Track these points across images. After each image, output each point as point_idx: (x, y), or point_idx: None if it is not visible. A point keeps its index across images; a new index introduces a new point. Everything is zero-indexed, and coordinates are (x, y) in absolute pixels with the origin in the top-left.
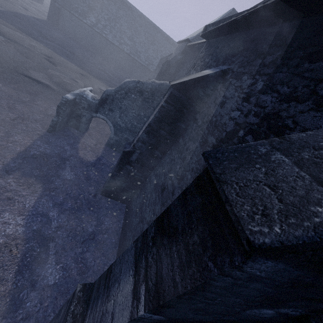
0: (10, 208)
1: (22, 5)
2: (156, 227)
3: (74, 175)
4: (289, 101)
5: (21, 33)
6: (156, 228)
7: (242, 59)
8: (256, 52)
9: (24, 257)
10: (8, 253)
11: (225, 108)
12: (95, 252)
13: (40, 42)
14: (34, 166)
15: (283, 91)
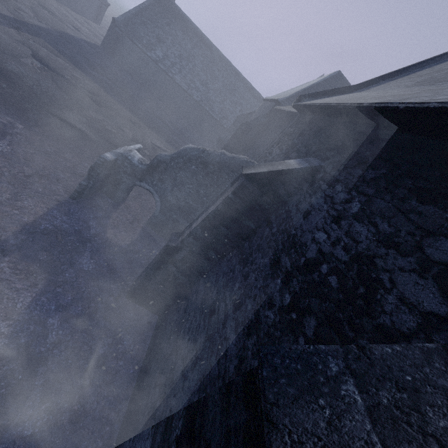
0: None
1: (73, 24)
2: (185, 422)
3: (95, 264)
4: (388, 246)
5: (64, 60)
6: (184, 425)
7: (338, 160)
8: (356, 156)
9: None
10: None
11: (309, 221)
12: (102, 387)
13: (86, 73)
14: (42, 246)
15: (383, 228)
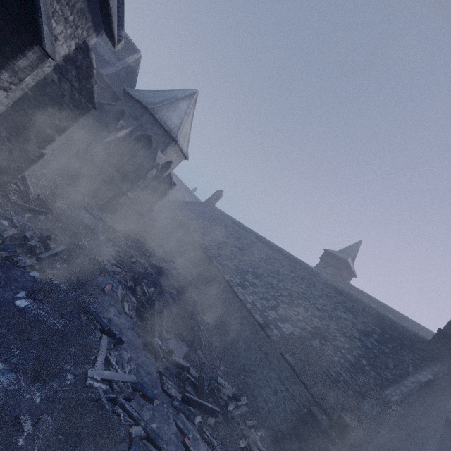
0: None
1: None
2: None
3: None
4: None
5: None
6: None
7: None
8: None
9: None
10: None
11: None
12: None
13: None
14: None
15: None
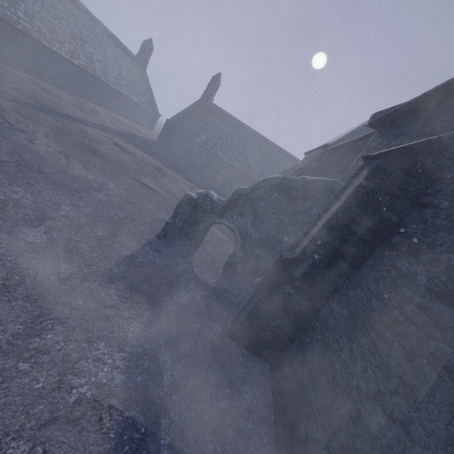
0: (107, 335)
1: (136, 129)
2: None
3: (191, 299)
4: None
5: (134, 147)
6: None
7: None
8: None
9: (120, 440)
10: (96, 423)
11: None
12: None
13: (150, 155)
14: (141, 277)
15: None
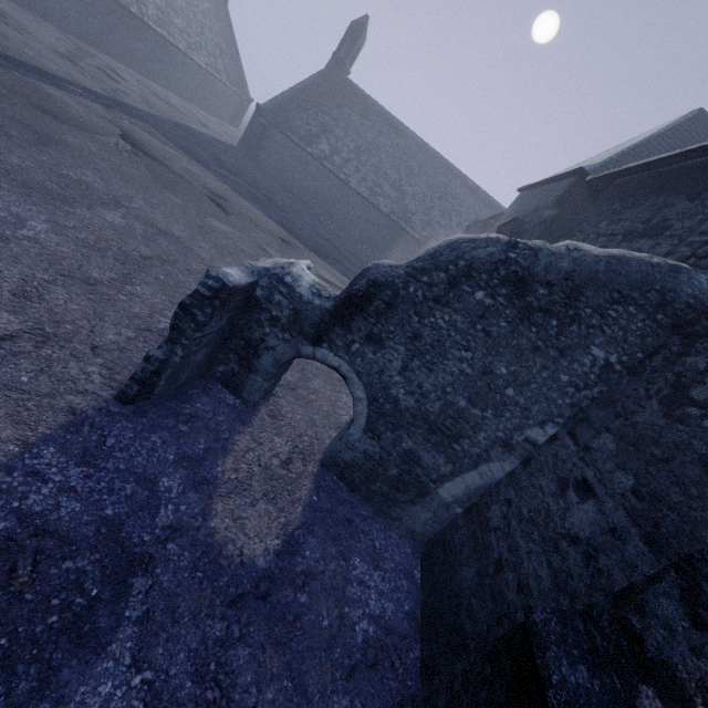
0: None
1: (200, 121)
2: None
3: (145, 699)
4: None
5: (176, 150)
6: None
7: None
8: None
9: None
10: None
11: None
12: None
13: (211, 170)
14: None
15: None
